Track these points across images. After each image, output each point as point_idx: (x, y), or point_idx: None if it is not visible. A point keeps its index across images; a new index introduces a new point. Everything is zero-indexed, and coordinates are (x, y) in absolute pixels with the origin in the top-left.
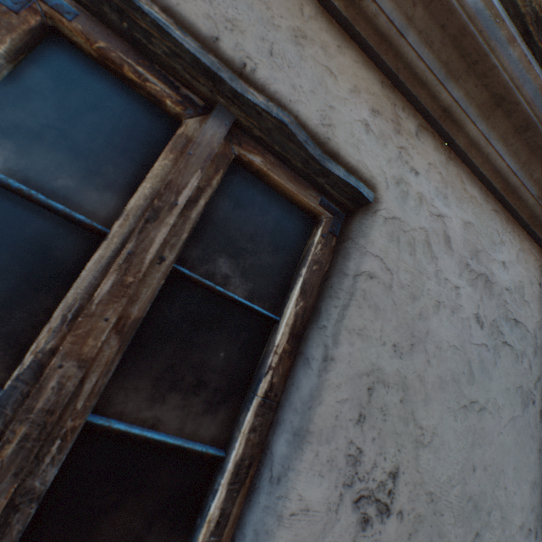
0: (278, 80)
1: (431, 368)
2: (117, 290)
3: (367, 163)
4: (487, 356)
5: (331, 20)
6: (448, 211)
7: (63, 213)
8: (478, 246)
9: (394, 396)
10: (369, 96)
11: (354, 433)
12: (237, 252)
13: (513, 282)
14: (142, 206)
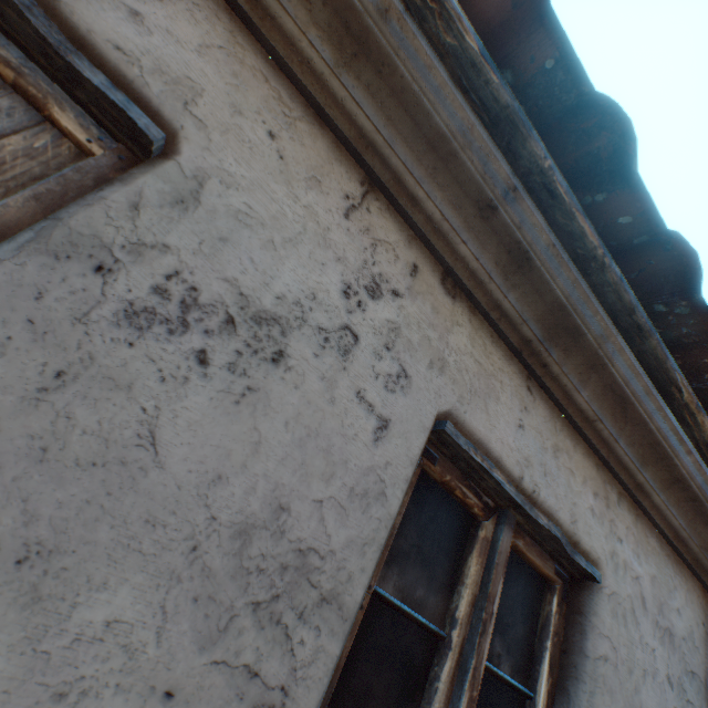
0: (549, 495)
1: None
2: (469, 705)
3: (594, 545)
4: None
5: (568, 425)
6: (640, 569)
7: (424, 626)
8: (661, 598)
9: None
10: (591, 480)
11: None
12: (503, 628)
13: (686, 628)
14: (467, 611)
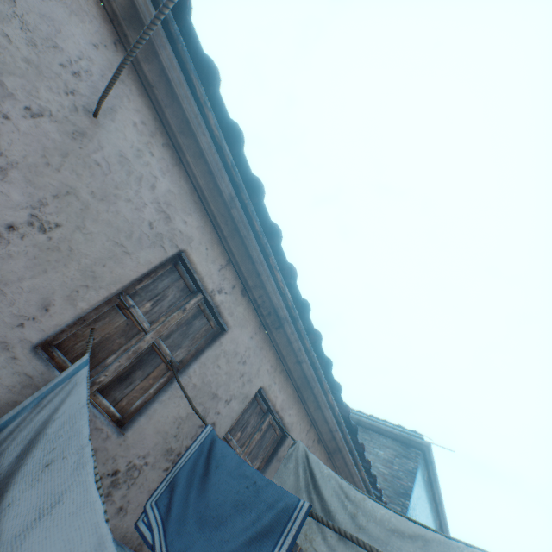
0: None
1: None
2: None
3: None
4: None
5: (333, 466)
6: None
7: None
8: None
9: None
10: None
11: None
12: None
13: None
14: None
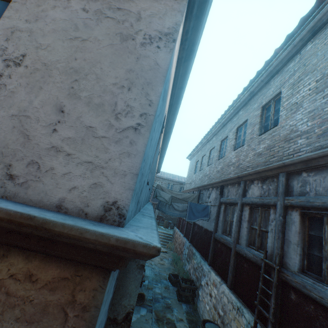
0: None
1: (49, 27)
2: None
3: None
4: (91, 23)
5: None
6: None
7: None
8: None
9: (26, 35)
10: None
11: (4, 43)
12: None
13: None
14: None
